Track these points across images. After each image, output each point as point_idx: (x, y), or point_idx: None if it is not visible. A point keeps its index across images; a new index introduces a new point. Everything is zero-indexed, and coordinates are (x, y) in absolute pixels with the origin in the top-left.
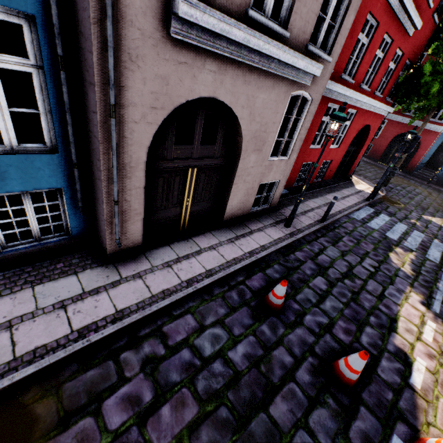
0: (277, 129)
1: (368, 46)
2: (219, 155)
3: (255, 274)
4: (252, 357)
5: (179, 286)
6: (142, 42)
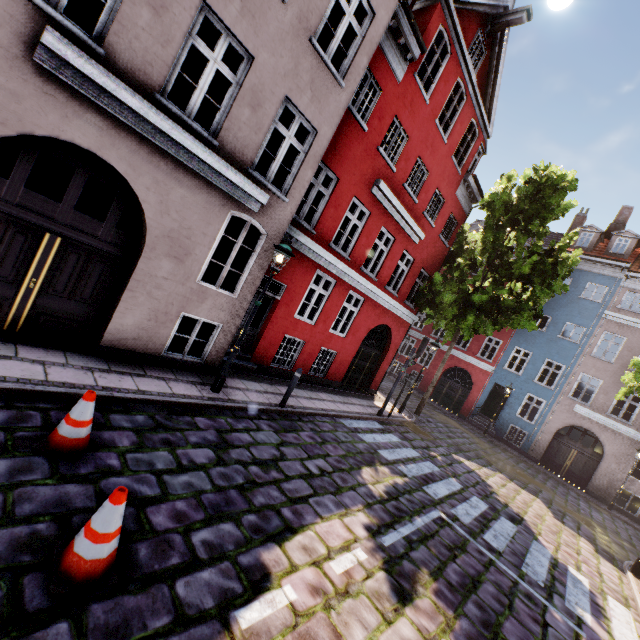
0: (212, 245)
1: (363, 230)
2: (111, 240)
3: None
4: None
5: None
6: None
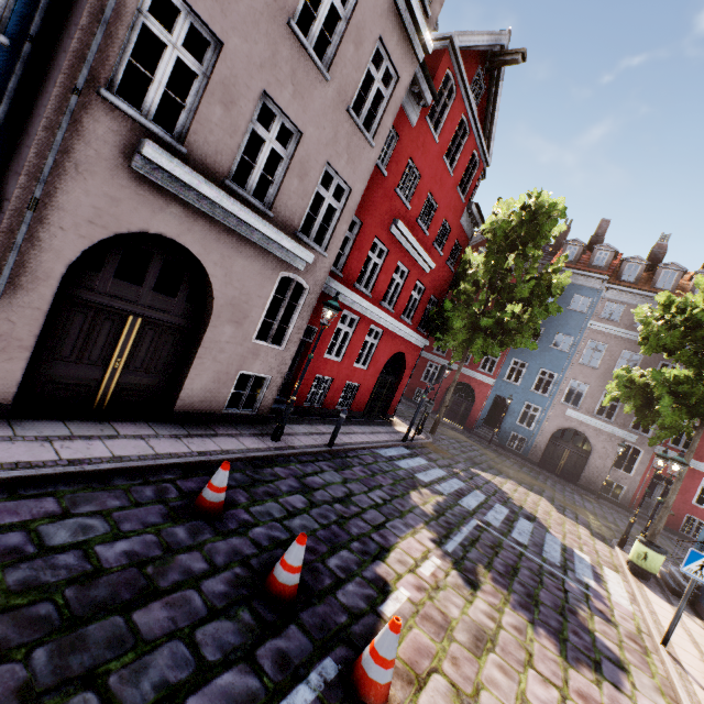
0: (265, 305)
1: (382, 267)
2: (181, 313)
3: (197, 476)
4: (139, 556)
5: (52, 463)
6: (97, 161)
